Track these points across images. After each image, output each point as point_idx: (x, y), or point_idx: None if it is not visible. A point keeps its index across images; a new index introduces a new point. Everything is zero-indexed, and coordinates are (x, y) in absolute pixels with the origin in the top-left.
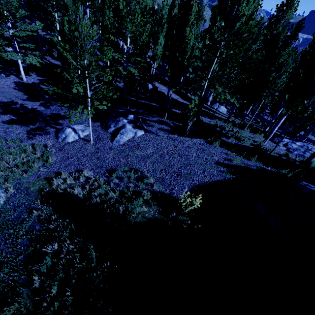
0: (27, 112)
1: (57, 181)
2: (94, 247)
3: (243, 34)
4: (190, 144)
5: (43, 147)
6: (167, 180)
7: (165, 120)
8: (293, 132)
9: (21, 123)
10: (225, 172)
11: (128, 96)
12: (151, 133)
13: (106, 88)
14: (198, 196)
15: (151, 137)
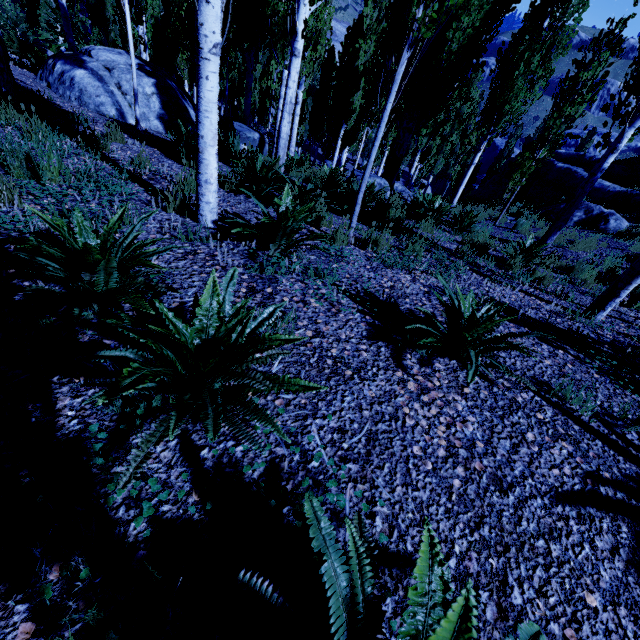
0: None
1: None
2: None
3: None
4: None
5: None
6: None
7: None
8: None
9: None
10: None
11: None
12: None
13: None
14: None
15: None
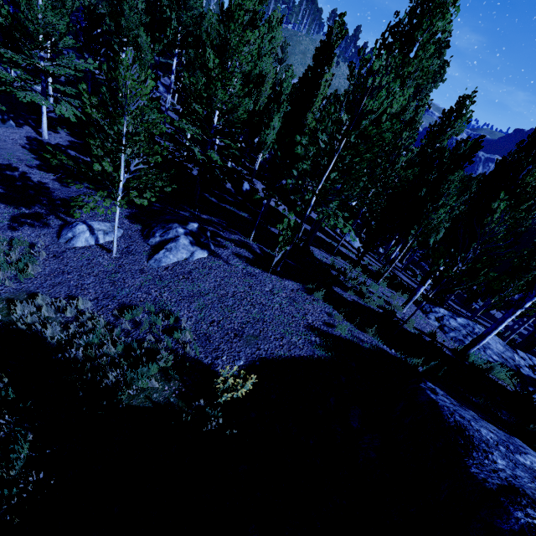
0: (28, 187)
1: (24, 308)
2: (35, 439)
3: (371, 138)
4: (275, 288)
5: (27, 247)
6: (215, 341)
7: (250, 243)
8: (436, 298)
9: (9, 202)
10: (318, 344)
11: (207, 194)
12: (218, 257)
13: (173, 175)
14: (250, 377)
15: (216, 265)
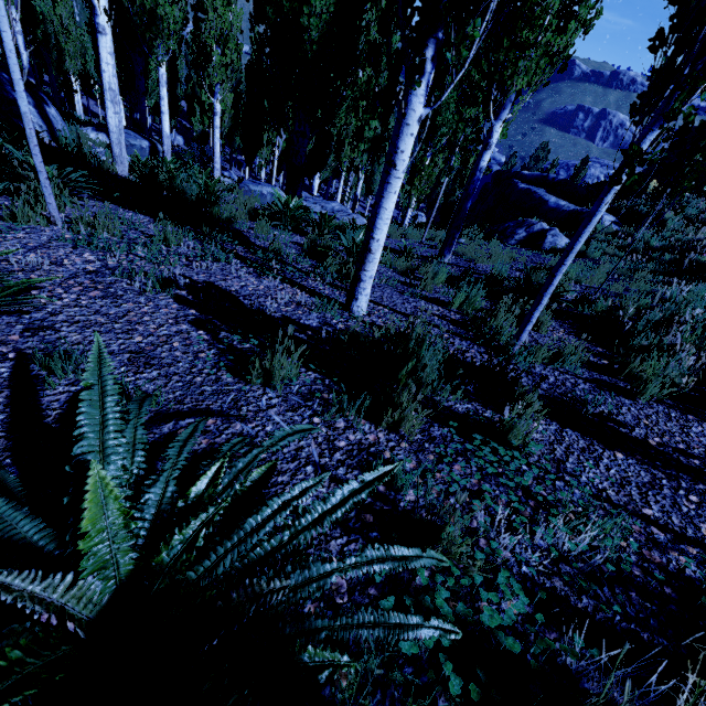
0: None
1: None
2: None
3: None
4: None
5: None
6: None
7: None
8: None
9: None
10: None
11: None
12: None
13: None
14: None
15: None
